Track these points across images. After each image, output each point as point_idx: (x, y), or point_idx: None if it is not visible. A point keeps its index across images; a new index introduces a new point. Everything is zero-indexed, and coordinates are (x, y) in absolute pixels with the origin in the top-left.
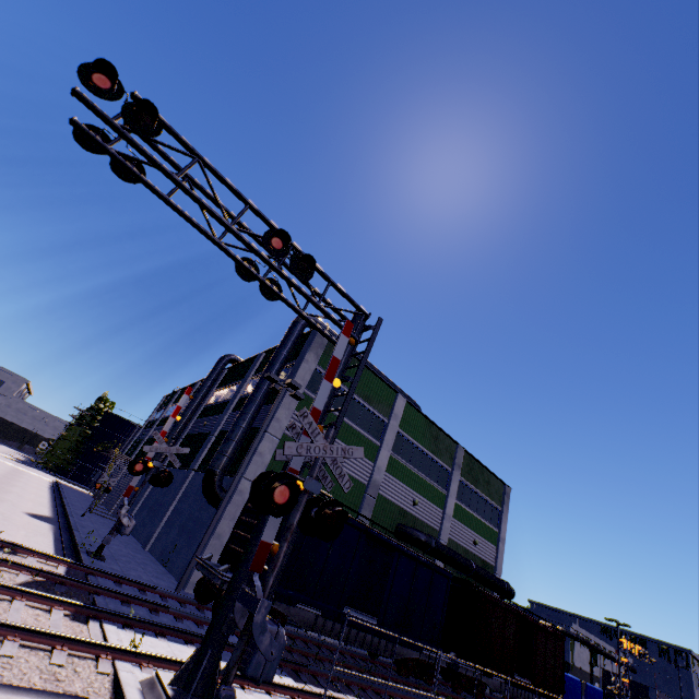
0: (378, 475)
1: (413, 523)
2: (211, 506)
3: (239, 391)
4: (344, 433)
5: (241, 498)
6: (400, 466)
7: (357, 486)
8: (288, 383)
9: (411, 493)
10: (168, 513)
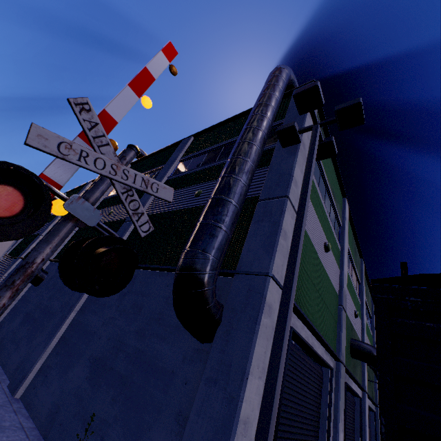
0: (345, 284)
1: (354, 336)
2: (174, 330)
3: (166, 172)
4: (326, 228)
5: (270, 322)
6: (347, 275)
7: (335, 296)
8: (346, 108)
9: (352, 304)
10: (62, 330)
